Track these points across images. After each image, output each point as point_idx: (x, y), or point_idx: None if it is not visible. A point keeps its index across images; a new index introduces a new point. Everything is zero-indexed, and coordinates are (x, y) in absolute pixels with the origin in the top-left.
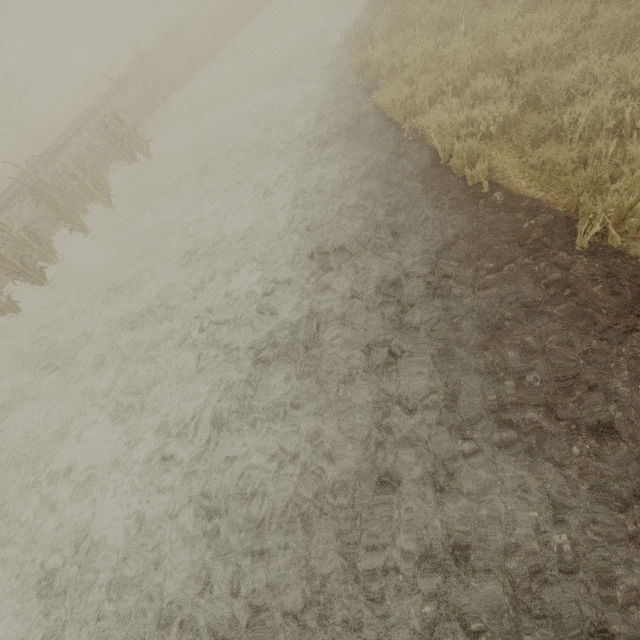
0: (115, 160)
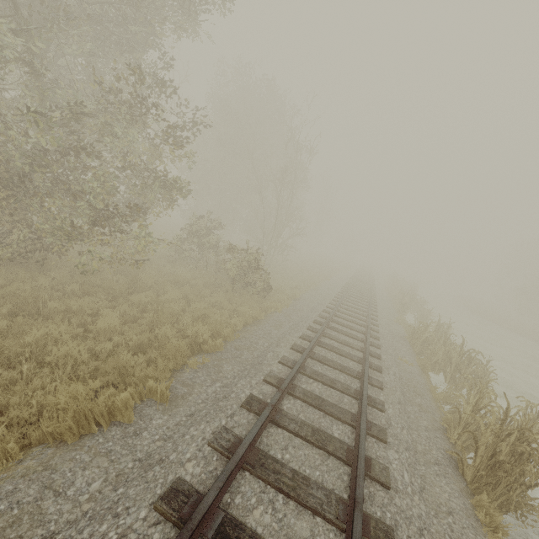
0: None
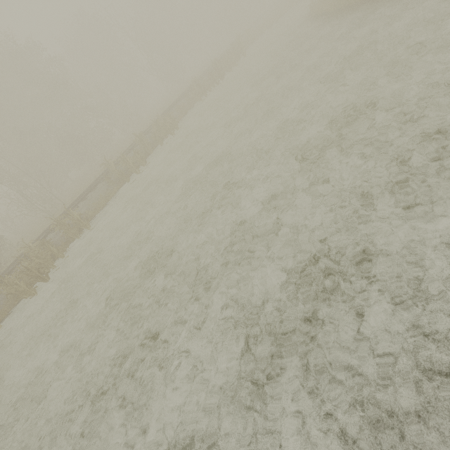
0: None
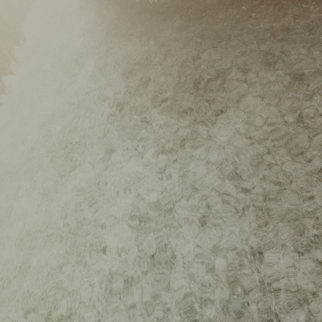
0: (12, 49)
